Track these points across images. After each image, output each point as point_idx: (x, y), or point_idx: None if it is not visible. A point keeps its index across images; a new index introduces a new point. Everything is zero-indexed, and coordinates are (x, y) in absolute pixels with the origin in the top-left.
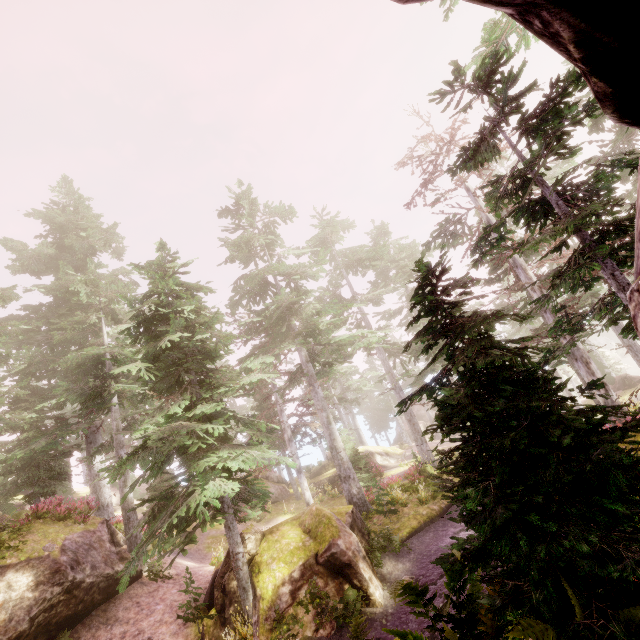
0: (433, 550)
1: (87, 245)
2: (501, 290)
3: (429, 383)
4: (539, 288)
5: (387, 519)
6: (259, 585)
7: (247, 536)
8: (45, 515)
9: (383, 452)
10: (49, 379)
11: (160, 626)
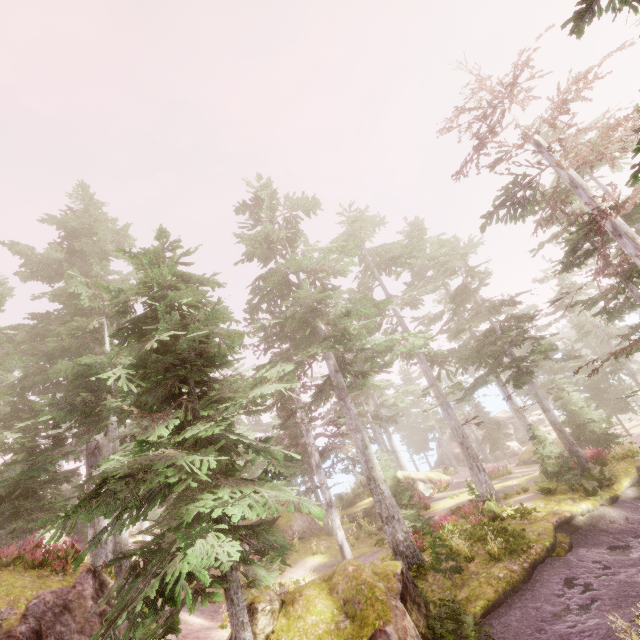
0: None
1: (99, 249)
2: (596, 269)
3: None
4: None
5: (447, 579)
6: None
7: (259, 606)
8: (16, 561)
9: (426, 479)
10: (54, 393)
11: None
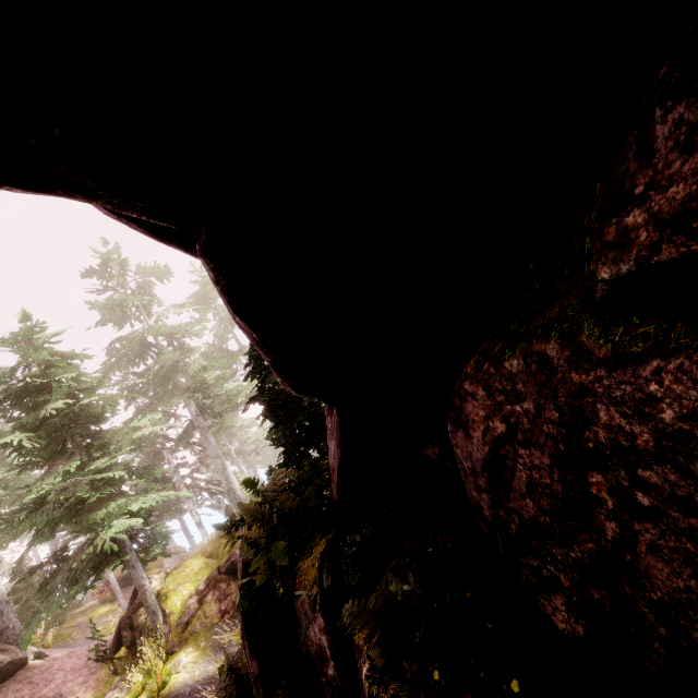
0: None
1: None
2: None
3: (258, 395)
4: None
5: None
6: (168, 606)
7: (151, 576)
8: None
9: None
10: None
11: (64, 685)
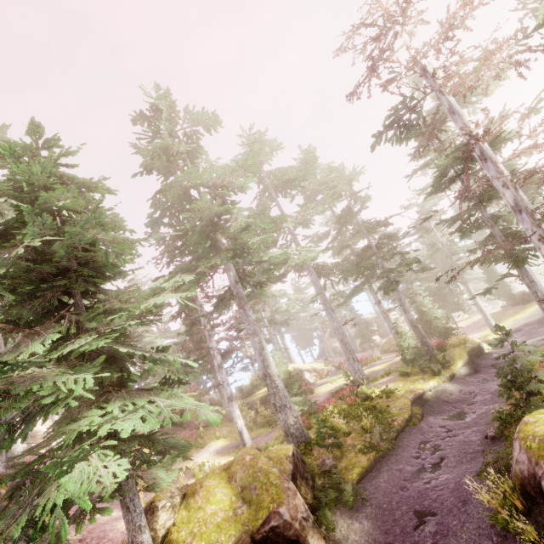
0: (394, 501)
1: None
2: (463, 190)
3: None
4: (512, 184)
5: (329, 453)
6: None
7: (160, 504)
8: None
9: (311, 369)
10: None
11: None
